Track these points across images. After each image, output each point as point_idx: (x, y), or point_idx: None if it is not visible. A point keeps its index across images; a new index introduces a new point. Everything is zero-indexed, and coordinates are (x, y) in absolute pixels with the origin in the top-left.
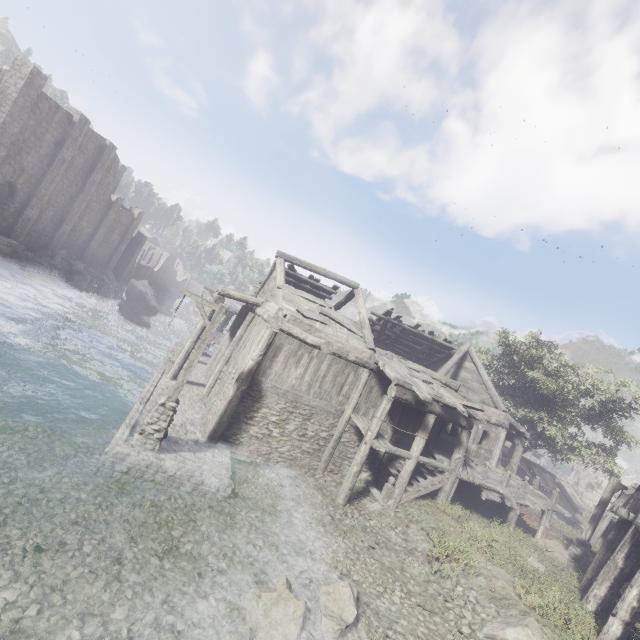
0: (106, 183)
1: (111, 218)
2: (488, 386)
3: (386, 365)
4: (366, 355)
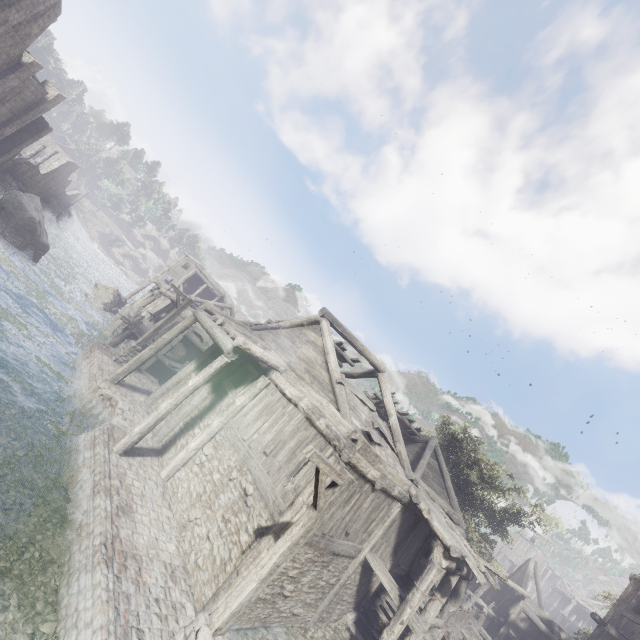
0: (24, 32)
1: (9, 84)
2: (452, 495)
3: (432, 513)
4: (406, 487)
